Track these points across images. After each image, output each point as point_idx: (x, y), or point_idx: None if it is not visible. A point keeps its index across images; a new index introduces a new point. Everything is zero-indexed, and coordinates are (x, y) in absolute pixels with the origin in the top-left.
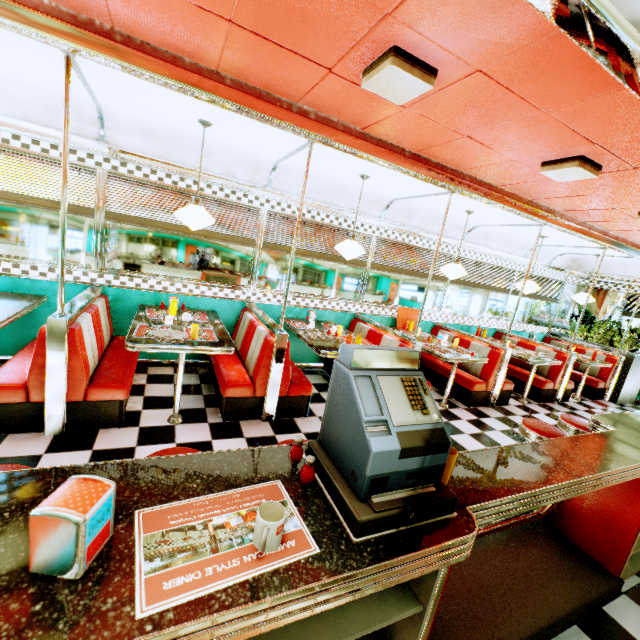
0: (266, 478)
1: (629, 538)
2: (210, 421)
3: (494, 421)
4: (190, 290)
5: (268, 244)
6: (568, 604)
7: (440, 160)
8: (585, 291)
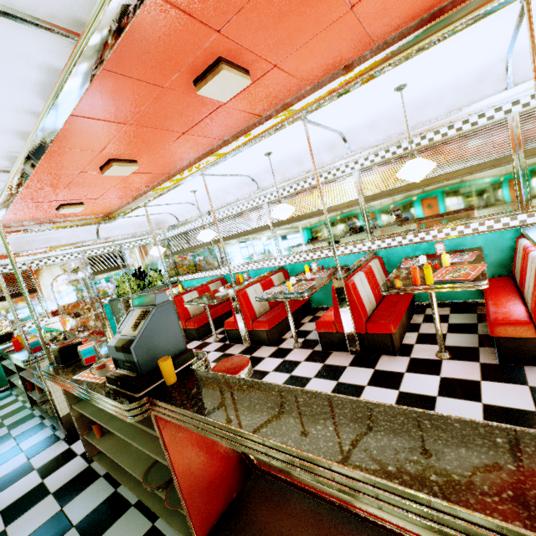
0: None
1: None
2: (315, 349)
3: None
4: (326, 254)
5: (368, 197)
6: None
7: (415, 17)
8: None
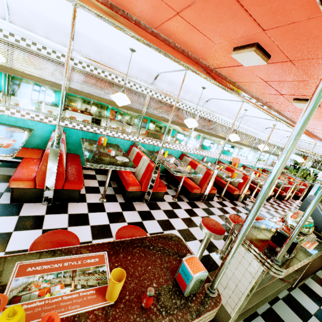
0: None
1: None
2: (185, 201)
3: (269, 207)
4: (165, 145)
5: (196, 129)
6: (320, 264)
7: (284, 113)
8: (301, 157)
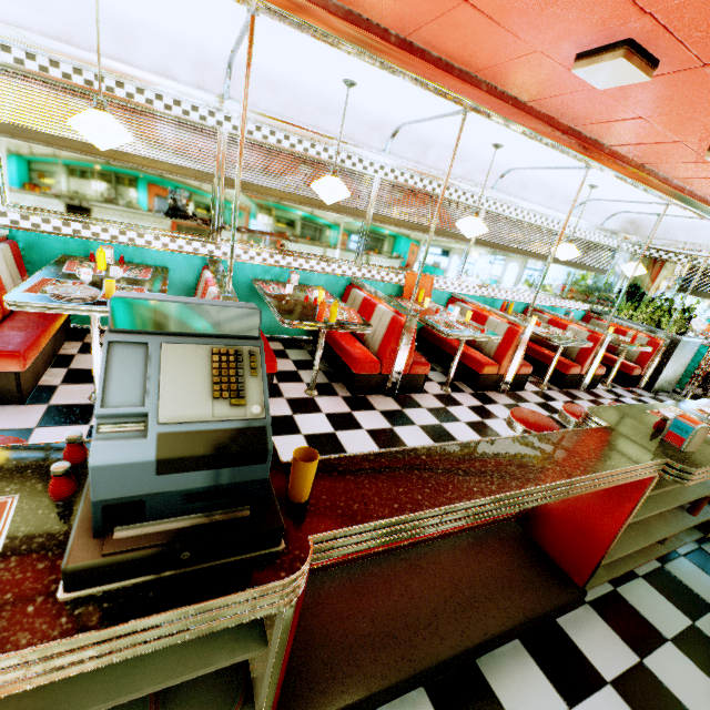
0: None
1: (600, 549)
2: None
3: (501, 408)
4: (130, 239)
5: (232, 181)
6: (511, 619)
7: (442, 53)
8: (637, 260)
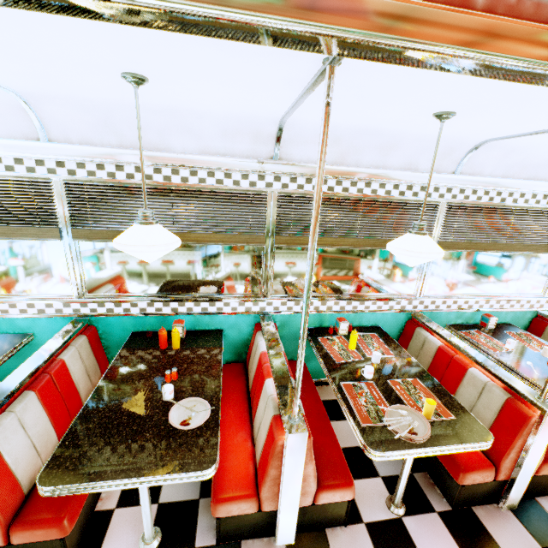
0: None
1: None
2: (436, 508)
3: None
4: (353, 306)
5: (444, 243)
6: None
7: None
8: None
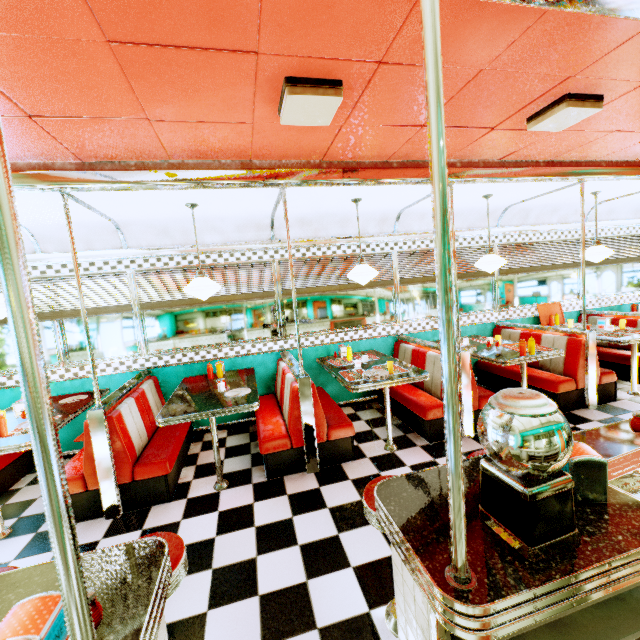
0: (634, 444)
1: None
2: (419, 444)
3: None
4: (350, 337)
5: (404, 280)
6: None
7: (574, 158)
8: None
